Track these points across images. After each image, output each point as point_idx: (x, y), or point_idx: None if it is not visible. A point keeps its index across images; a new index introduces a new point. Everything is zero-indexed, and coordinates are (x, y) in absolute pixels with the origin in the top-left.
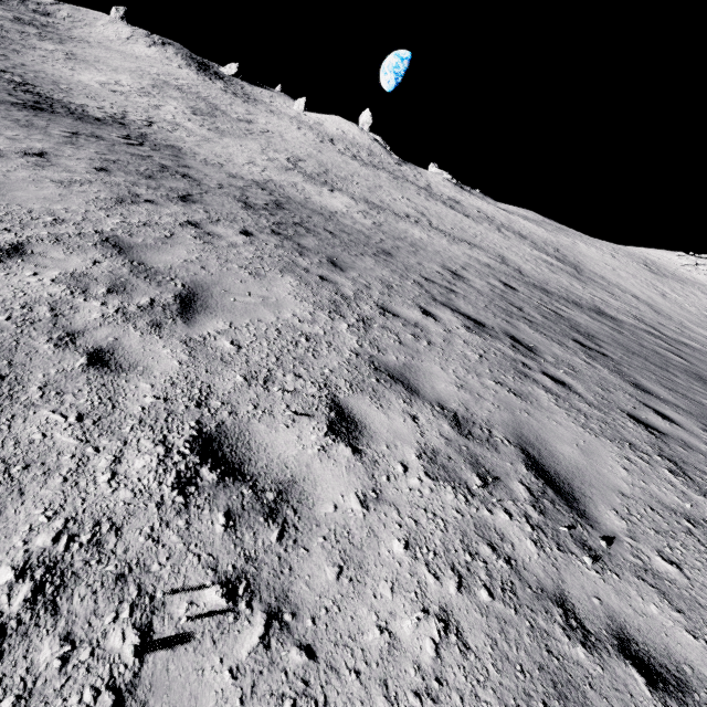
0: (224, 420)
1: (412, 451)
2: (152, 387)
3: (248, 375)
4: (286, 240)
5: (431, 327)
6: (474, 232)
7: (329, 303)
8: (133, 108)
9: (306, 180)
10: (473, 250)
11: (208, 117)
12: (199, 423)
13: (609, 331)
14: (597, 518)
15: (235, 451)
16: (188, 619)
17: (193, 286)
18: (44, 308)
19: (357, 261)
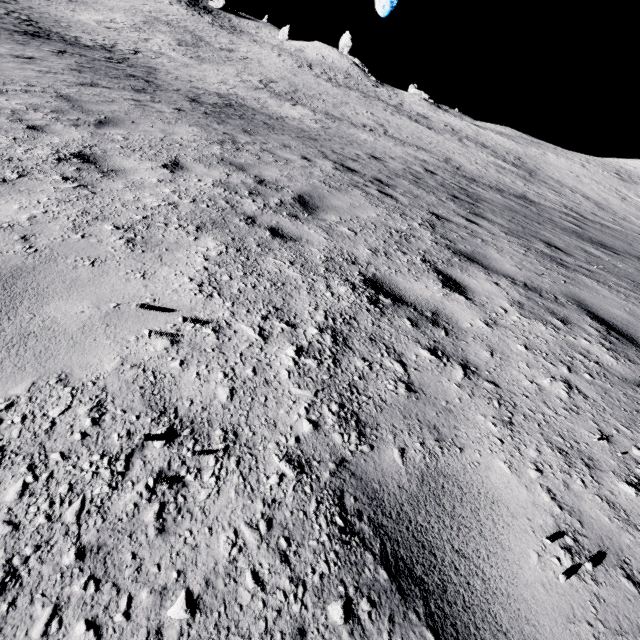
0: (97, 153)
1: (212, 179)
2: (61, 139)
3: (124, 146)
4: (213, 117)
5: (299, 162)
6: (430, 141)
7: (217, 140)
8: (123, 41)
9: (272, 97)
10: (418, 151)
11: (191, 47)
12: (81, 151)
13: (511, 204)
14: (319, 215)
15: (96, 159)
16: (40, 173)
17: (113, 119)
18: (8, 111)
19: (272, 135)
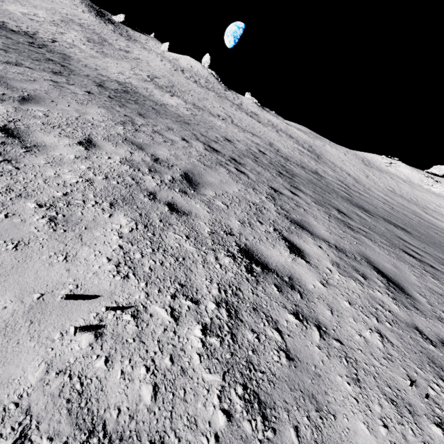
0: (21, 128)
1: (119, 157)
2: None
3: (45, 123)
4: (116, 101)
5: (180, 143)
6: (260, 130)
7: (120, 121)
8: (43, 31)
9: (156, 88)
10: (253, 137)
11: (98, 45)
12: (6, 125)
13: (311, 178)
14: (201, 190)
15: (20, 134)
16: None
17: (34, 96)
18: None
19: (159, 118)
